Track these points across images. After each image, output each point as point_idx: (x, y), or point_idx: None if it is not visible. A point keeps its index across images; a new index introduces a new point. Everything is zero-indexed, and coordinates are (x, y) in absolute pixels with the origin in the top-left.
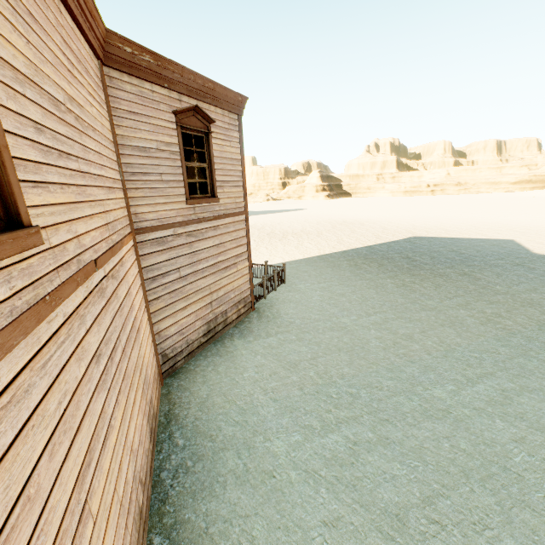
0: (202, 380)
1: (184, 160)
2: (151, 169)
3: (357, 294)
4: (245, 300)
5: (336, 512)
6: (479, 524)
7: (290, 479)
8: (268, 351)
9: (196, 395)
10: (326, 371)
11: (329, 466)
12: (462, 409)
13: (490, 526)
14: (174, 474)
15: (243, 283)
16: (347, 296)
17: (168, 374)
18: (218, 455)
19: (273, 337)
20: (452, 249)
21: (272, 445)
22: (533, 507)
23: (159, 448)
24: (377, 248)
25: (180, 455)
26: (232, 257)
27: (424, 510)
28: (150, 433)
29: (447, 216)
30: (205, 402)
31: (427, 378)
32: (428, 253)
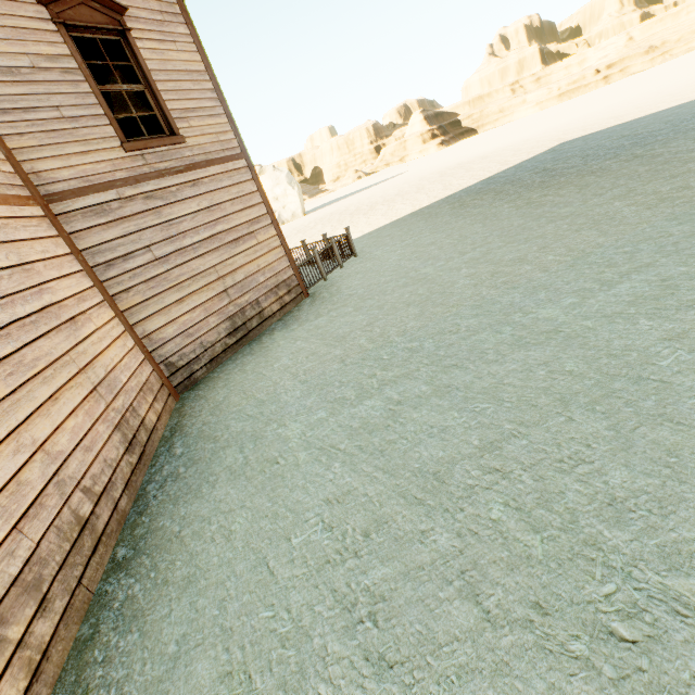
0: (223, 384)
1: (93, 81)
2: (35, 102)
3: (453, 236)
4: (288, 283)
5: (348, 486)
6: (570, 461)
7: (297, 462)
8: (312, 333)
9: (211, 401)
10: (382, 333)
11: (353, 436)
12: (583, 322)
13: (588, 460)
14: (162, 484)
15: (277, 261)
16: (437, 244)
17: (185, 387)
18: (217, 455)
19: (323, 317)
20: (622, 136)
21: (285, 431)
22: (679, 420)
23: (154, 462)
24: (499, 175)
25: (174, 464)
26: (243, 224)
27: (480, 460)
28: (127, 444)
29: (624, 100)
30: (220, 405)
31: (532, 301)
32: (580, 154)
